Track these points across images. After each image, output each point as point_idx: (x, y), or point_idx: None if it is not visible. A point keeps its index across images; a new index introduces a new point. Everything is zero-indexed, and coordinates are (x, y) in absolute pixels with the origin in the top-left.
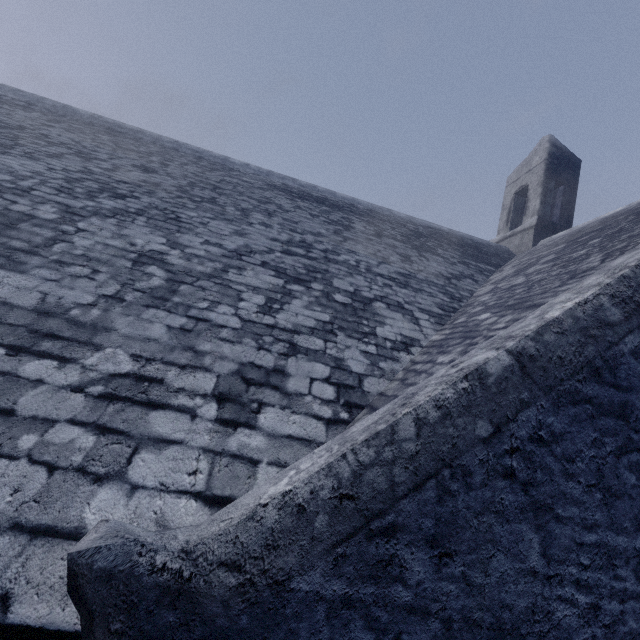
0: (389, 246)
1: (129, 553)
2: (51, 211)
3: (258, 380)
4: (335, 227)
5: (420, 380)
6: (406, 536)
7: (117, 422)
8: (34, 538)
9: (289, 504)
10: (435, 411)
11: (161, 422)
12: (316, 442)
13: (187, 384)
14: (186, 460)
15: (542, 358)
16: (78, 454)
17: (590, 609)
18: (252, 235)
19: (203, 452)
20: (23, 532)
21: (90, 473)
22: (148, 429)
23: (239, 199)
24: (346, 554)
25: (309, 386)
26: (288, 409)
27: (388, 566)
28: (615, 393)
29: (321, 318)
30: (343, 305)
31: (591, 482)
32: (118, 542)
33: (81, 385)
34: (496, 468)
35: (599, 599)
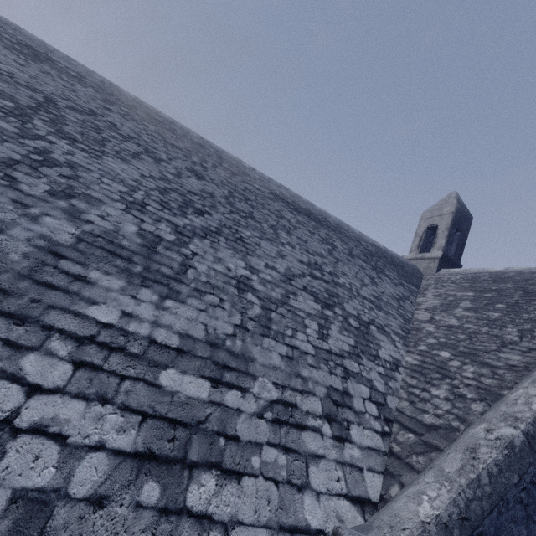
0: (361, 267)
1: None
2: (168, 231)
3: (340, 401)
4: (327, 246)
5: (430, 409)
6: None
7: (290, 442)
8: (292, 535)
9: (440, 522)
10: (495, 467)
11: (309, 441)
12: (381, 451)
13: (309, 407)
14: (331, 470)
15: None
16: (283, 470)
17: None
18: (288, 257)
19: (336, 463)
20: (286, 532)
21: (294, 484)
22: (306, 447)
23: (265, 213)
24: None
25: (364, 405)
26: (361, 425)
27: None
28: None
29: (350, 342)
30: (356, 329)
31: None
32: None
33: (260, 412)
34: (517, 498)
35: None
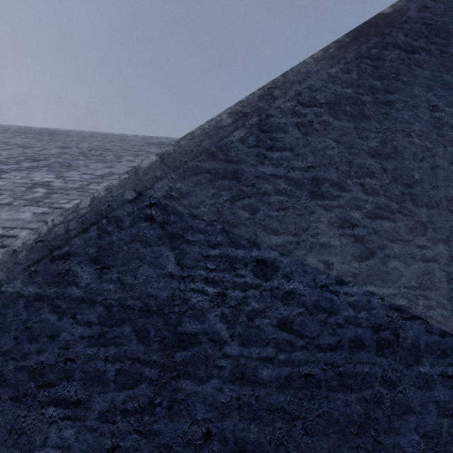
0: None
1: None
2: None
3: None
4: None
5: None
6: (77, 258)
7: None
8: None
9: (9, 251)
10: (104, 192)
11: None
12: None
13: None
14: None
15: (175, 153)
16: None
17: (218, 296)
18: (118, 167)
19: None
20: None
21: None
22: None
23: (120, 152)
24: (37, 270)
25: None
26: None
27: (65, 276)
28: (228, 165)
29: None
30: None
31: (213, 219)
32: None
33: None
34: (140, 216)
35: (225, 289)
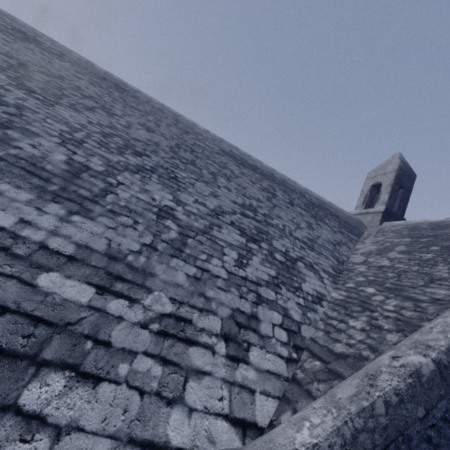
0: (299, 214)
1: None
2: (99, 163)
3: (244, 324)
4: (267, 194)
5: (343, 339)
6: None
7: (171, 355)
8: None
9: None
10: (395, 397)
11: (196, 356)
12: (283, 376)
13: (205, 325)
14: (215, 388)
15: None
16: (154, 381)
17: None
18: (221, 197)
19: (223, 382)
20: (136, 445)
21: (164, 397)
22: (190, 362)
23: (208, 163)
24: None
25: (272, 330)
26: (264, 349)
27: None
28: None
29: (271, 273)
30: (281, 263)
31: None
32: None
33: (145, 322)
34: (423, 436)
35: None
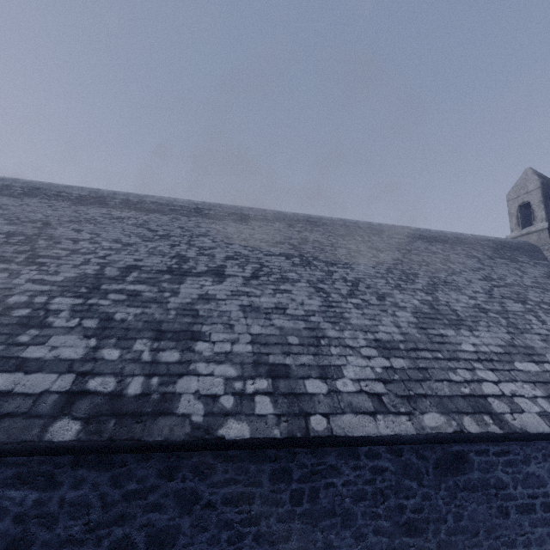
0: (505, 264)
1: None
2: (424, 295)
3: None
4: (475, 260)
5: None
6: None
7: None
8: None
9: None
10: None
11: None
12: None
13: None
14: None
15: None
16: None
17: None
18: (472, 280)
19: None
20: None
21: None
22: None
23: (426, 256)
24: None
25: None
26: None
27: None
28: None
29: None
30: None
31: None
32: None
33: None
34: None
35: None
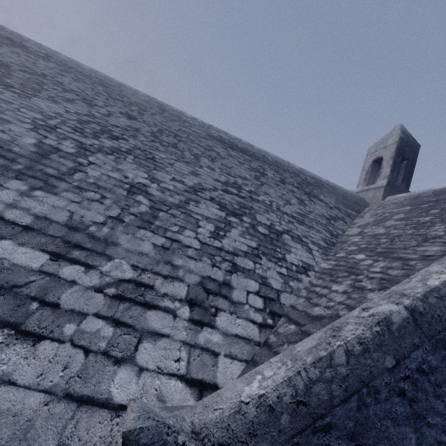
0: (290, 191)
1: (161, 433)
2: (70, 146)
3: (214, 290)
4: (255, 173)
5: (323, 303)
6: (336, 432)
7: (126, 317)
8: (80, 405)
9: (263, 404)
10: (358, 346)
11: (154, 319)
12: (253, 341)
13: (169, 290)
14: (172, 350)
15: (427, 315)
16: (103, 341)
17: None
18: (202, 175)
19: (183, 344)
20: (73, 400)
21: (112, 356)
22: (146, 324)
23: (192, 146)
24: (299, 443)
25: (246, 297)
26: (234, 314)
27: None
28: None
29: (251, 244)
30: (264, 235)
31: None
32: (153, 424)
33: (101, 287)
34: (394, 389)
35: None
